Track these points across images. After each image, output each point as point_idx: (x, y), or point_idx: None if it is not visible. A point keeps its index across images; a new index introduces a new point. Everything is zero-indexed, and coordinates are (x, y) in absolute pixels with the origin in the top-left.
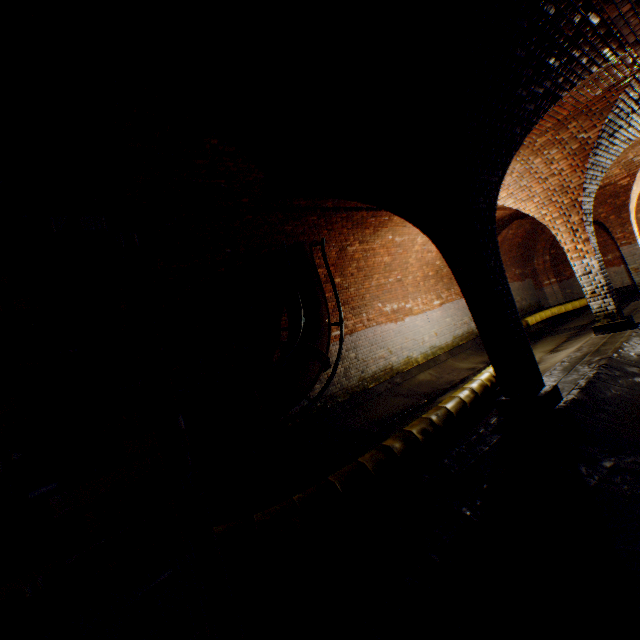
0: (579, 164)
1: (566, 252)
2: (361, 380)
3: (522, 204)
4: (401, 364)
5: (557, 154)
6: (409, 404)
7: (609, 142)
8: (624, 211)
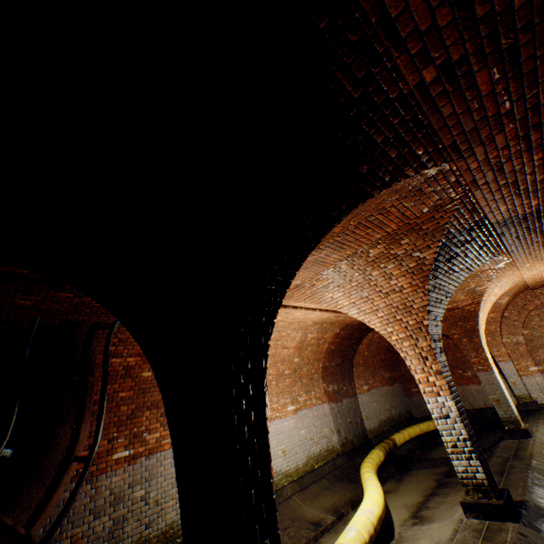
0: (420, 284)
1: (418, 382)
2: (140, 542)
3: (366, 316)
4: None
5: (395, 269)
6: None
7: (448, 267)
8: (475, 335)
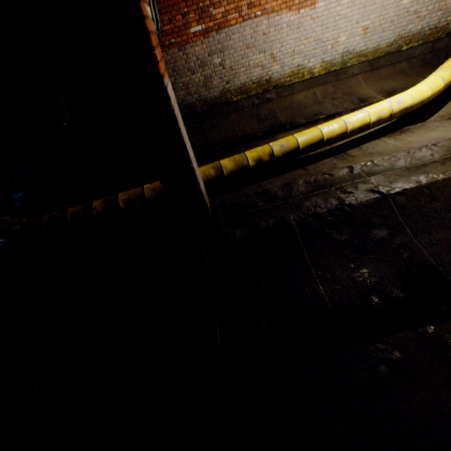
0: None
1: None
2: (224, 92)
3: None
4: (285, 76)
5: None
6: (247, 133)
7: None
8: None
